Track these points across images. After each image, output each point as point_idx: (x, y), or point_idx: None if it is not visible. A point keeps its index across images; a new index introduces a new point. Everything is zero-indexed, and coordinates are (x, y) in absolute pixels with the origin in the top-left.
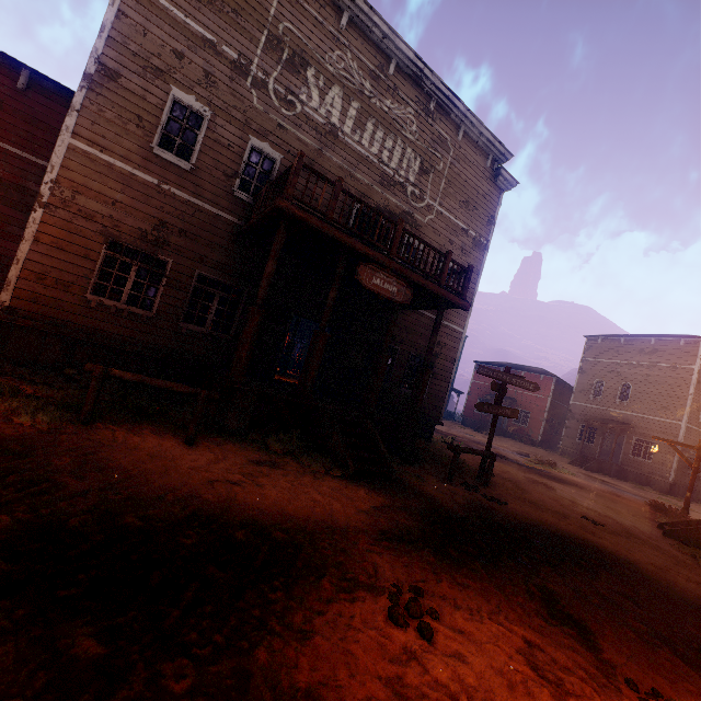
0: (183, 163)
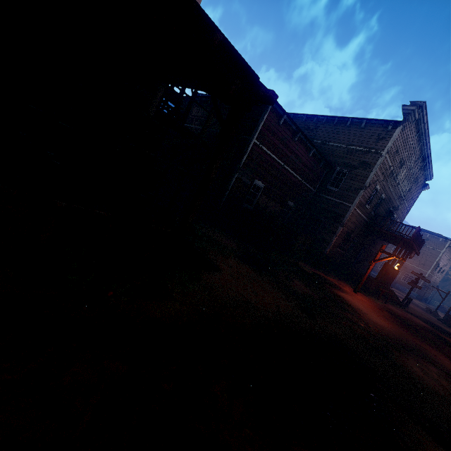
0: (368, 207)
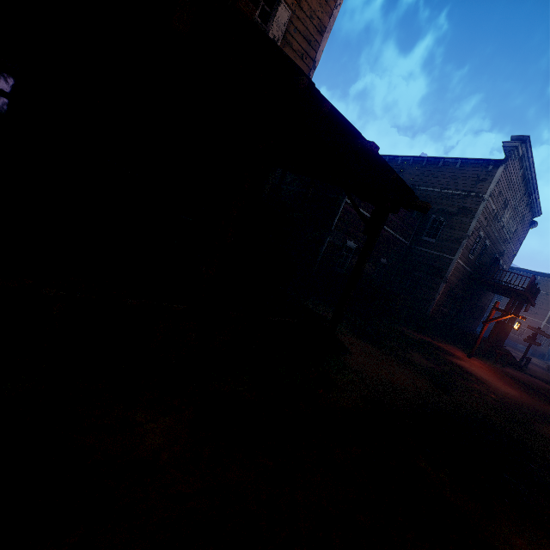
0: (471, 257)
